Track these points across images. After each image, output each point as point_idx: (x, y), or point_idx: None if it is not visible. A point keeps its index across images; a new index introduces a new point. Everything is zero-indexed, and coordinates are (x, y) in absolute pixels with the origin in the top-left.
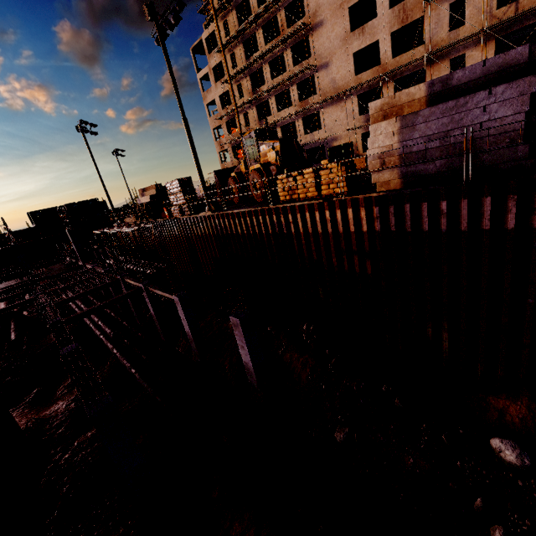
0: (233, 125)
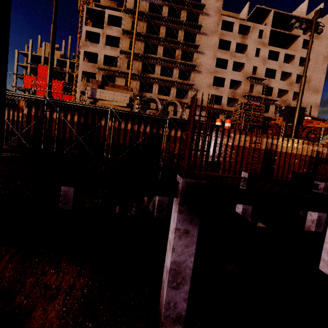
0: (89, 78)
